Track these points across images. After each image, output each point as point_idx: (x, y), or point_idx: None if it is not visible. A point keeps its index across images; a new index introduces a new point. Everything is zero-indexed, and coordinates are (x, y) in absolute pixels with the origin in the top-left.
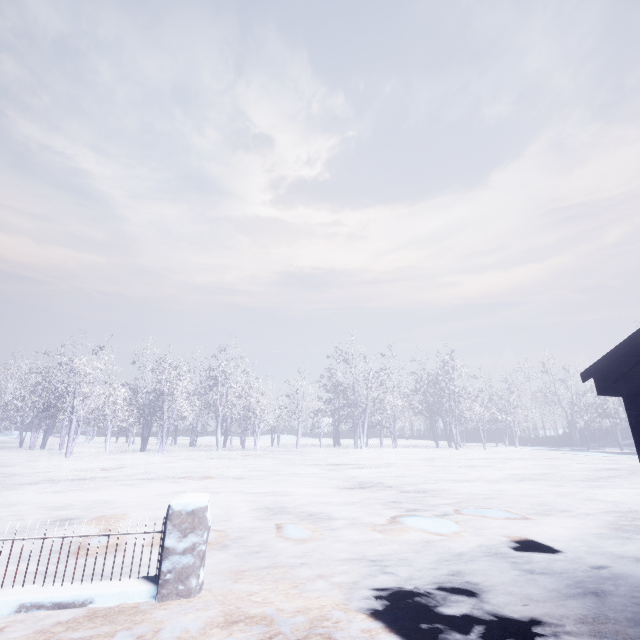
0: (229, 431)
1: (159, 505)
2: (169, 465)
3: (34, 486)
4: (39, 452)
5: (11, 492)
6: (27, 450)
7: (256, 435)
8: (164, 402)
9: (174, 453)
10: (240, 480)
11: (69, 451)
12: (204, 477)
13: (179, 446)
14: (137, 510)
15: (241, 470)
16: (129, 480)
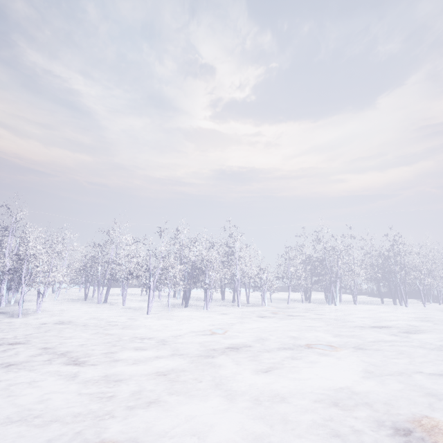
0: (235, 290)
1: (408, 397)
2: (249, 326)
3: (217, 359)
4: (110, 307)
5: (220, 370)
6: (96, 304)
7: (263, 295)
8: (205, 271)
9: (212, 309)
10: (363, 350)
11: (149, 310)
12: (327, 346)
13: (194, 300)
14: (413, 407)
15: (323, 334)
16: (273, 350)
